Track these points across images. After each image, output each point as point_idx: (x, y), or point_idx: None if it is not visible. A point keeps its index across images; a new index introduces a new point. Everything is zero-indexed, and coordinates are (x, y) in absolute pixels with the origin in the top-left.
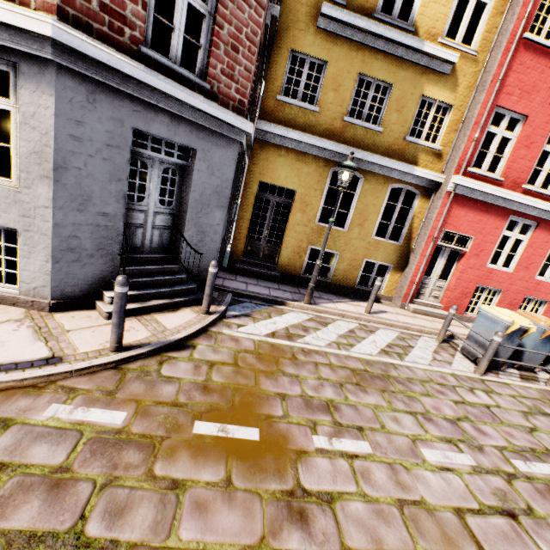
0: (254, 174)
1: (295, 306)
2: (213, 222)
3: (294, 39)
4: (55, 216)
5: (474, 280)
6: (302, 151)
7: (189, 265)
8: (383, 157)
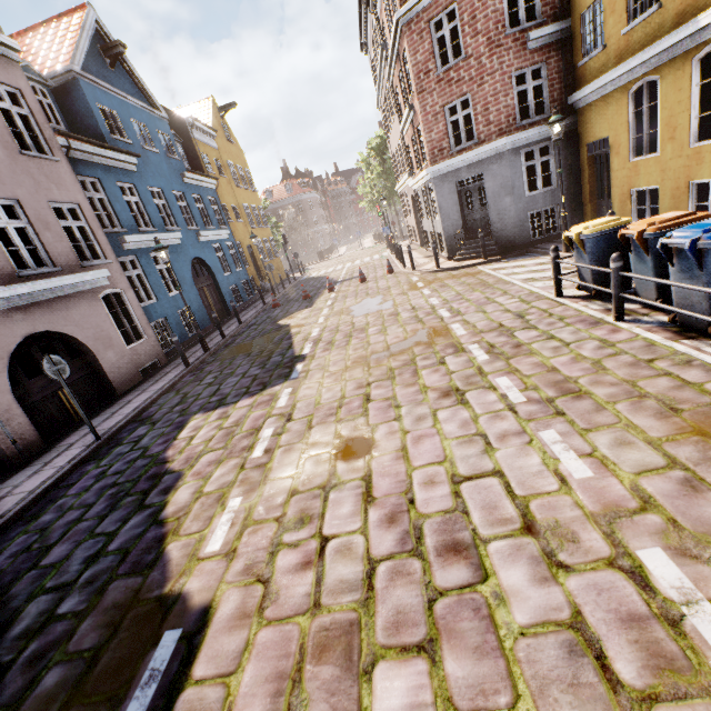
0: (582, 141)
1: None
2: (506, 206)
3: (579, 5)
4: (442, 225)
5: None
6: (604, 95)
7: (498, 236)
8: (657, 43)
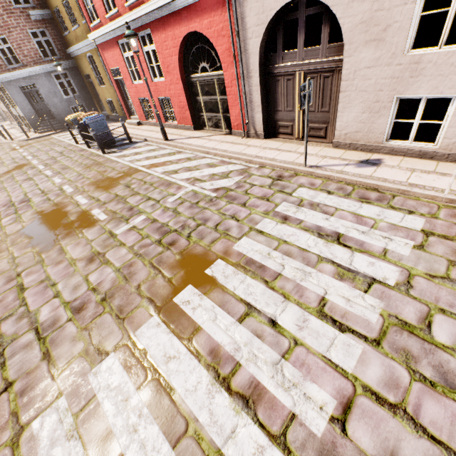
0: (82, 73)
1: None
2: (56, 103)
3: (51, 5)
4: (22, 112)
5: (136, 96)
6: (79, 54)
7: (59, 119)
8: (84, 41)
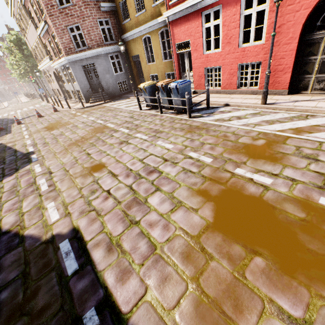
0: (130, 55)
1: (131, 98)
2: (107, 78)
3: None
4: (79, 86)
5: (201, 66)
6: (134, 38)
7: (107, 91)
8: (148, 23)
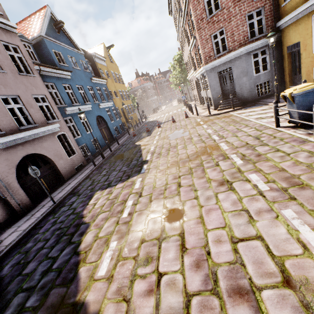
0: (284, 45)
1: (270, 105)
2: (243, 81)
3: None
4: (211, 93)
5: None
6: (297, 20)
7: (240, 97)
8: None
